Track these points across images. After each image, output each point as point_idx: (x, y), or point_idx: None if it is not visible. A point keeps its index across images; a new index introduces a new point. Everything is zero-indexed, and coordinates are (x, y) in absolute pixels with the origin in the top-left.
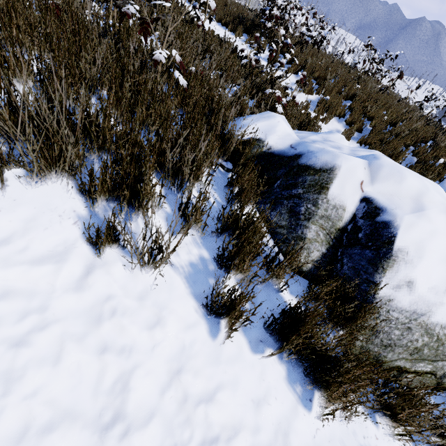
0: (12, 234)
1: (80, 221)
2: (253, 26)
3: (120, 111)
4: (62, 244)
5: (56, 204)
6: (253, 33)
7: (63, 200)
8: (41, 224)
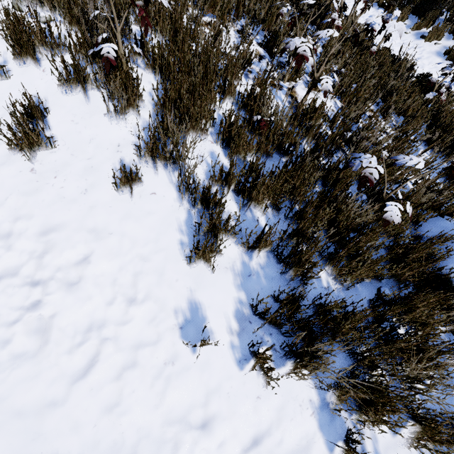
0: (271, 424)
1: (315, 412)
2: (427, 4)
3: (339, 272)
4: (304, 438)
5: (296, 392)
6: (425, 15)
7: (300, 387)
8: (288, 413)
